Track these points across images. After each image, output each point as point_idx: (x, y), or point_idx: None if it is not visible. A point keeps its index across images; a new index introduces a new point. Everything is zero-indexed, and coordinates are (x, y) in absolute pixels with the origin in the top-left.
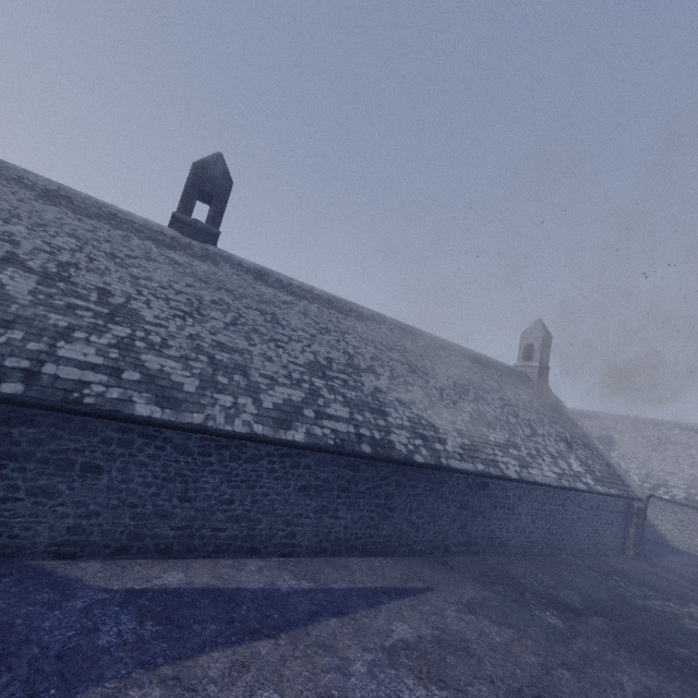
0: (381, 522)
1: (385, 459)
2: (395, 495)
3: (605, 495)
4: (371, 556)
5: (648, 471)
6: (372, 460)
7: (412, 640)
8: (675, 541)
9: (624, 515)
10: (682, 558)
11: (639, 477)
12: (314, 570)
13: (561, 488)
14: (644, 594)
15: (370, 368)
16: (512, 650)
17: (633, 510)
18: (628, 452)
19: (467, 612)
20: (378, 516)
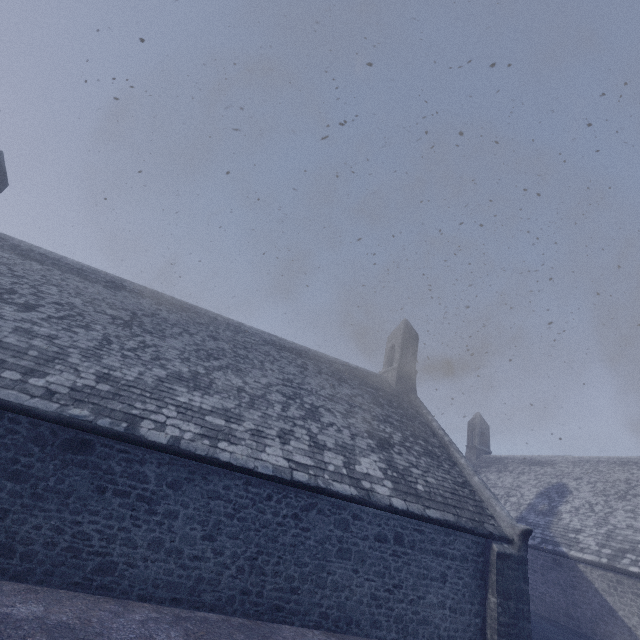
0: None
1: None
2: None
3: (411, 516)
4: None
5: (609, 529)
6: None
7: None
8: None
9: (476, 567)
10: None
11: (596, 538)
12: None
13: (283, 480)
14: None
15: (29, 304)
16: None
17: (491, 559)
18: (584, 503)
19: None
20: None
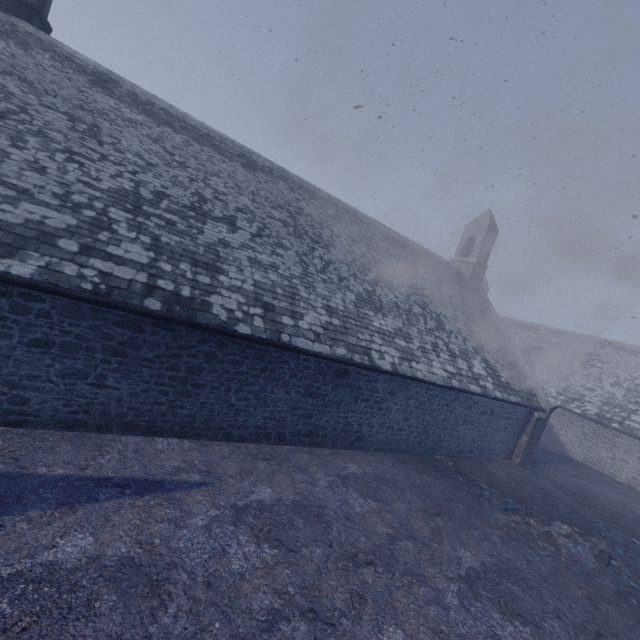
0: (179, 400)
1: (183, 322)
2: (204, 370)
3: (503, 401)
4: (162, 437)
5: (567, 385)
6: (166, 322)
7: (70, 565)
8: (574, 452)
9: (521, 423)
10: (573, 469)
11: (557, 389)
12: (36, 448)
13: (448, 387)
14: (505, 507)
15: (227, 218)
16: (242, 585)
17: (531, 420)
18: (554, 364)
19: (229, 520)
20: (176, 392)
